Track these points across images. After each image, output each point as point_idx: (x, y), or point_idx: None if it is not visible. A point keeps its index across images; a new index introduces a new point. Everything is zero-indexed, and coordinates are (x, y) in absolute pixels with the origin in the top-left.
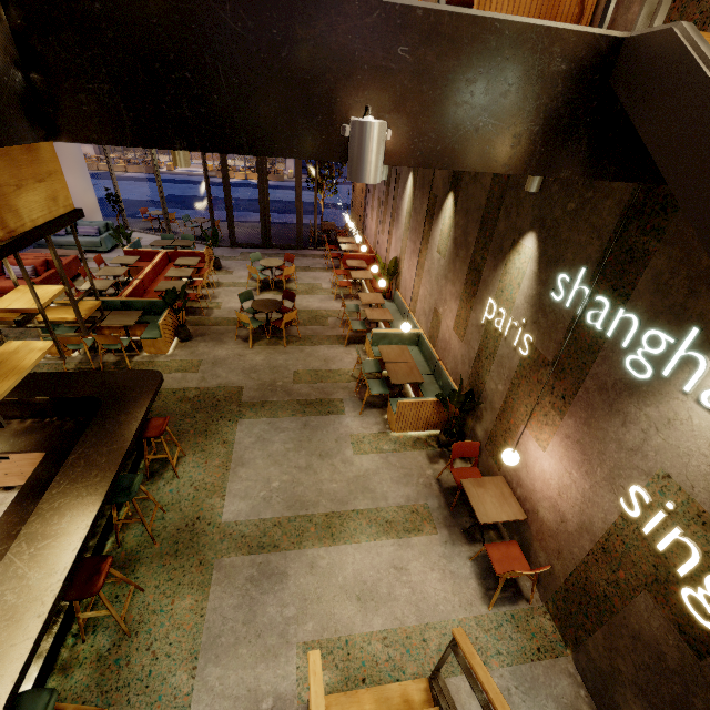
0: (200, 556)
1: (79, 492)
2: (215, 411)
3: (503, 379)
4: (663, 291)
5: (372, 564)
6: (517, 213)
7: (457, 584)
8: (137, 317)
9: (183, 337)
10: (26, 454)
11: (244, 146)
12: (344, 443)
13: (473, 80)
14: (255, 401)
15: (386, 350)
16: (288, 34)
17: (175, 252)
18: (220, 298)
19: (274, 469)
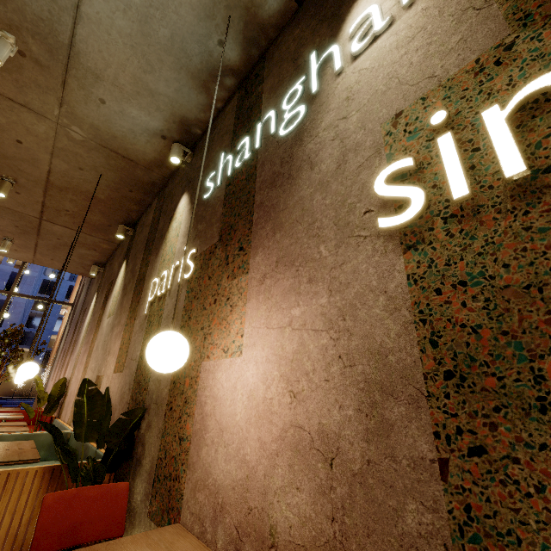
0: None
1: None
2: None
3: None
4: (280, 84)
5: None
6: (172, 202)
7: None
8: None
9: None
10: None
11: None
12: None
13: None
14: None
15: None
16: None
17: None
18: None
19: None
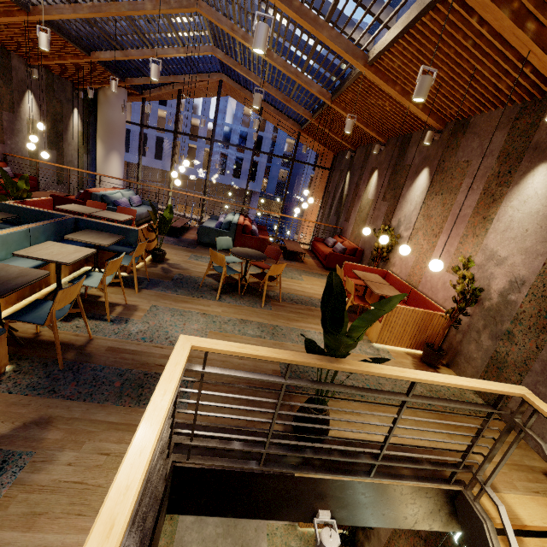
0: None
1: None
2: None
3: None
4: None
5: None
6: None
7: None
8: None
9: None
10: None
11: (261, 516)
12: (261, 533)
13: (383, 500)
14: None
15: None
16: (296, 487)
17: None
18: None
19: None
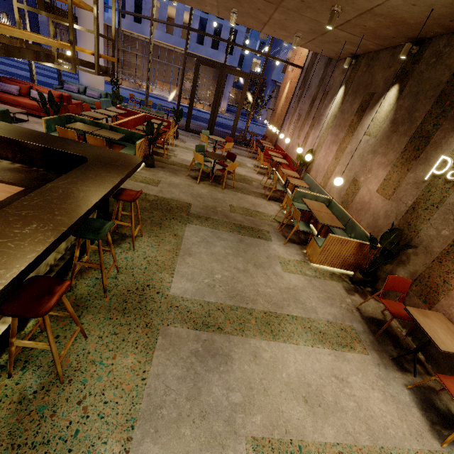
0: (146, 319)
1: (51, 209)
2: (169, 213)
3: (451, 225)
4: None
5: (313, 368)
6: None
7: (401, 409)
8: (120, 136)
9: (149, 163)
10: (6, 185)
11: None
12: (273, 261)
13: None
14: (201, 215)
15: (309, 202)
16: None
17: (151, 116)
18: (176, 152)
19: (216, 265)
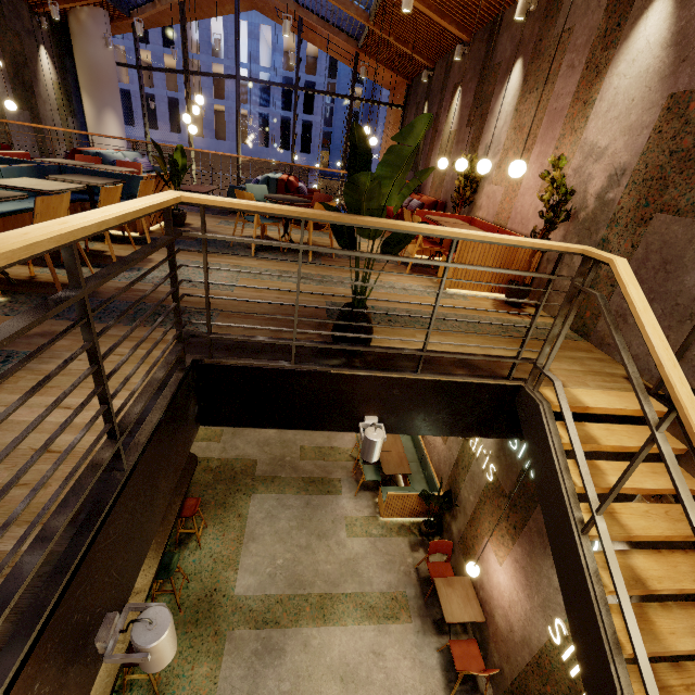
0: (215, 626)
1: None
2: (233, 483)
3: (473, 492)
4: None
5: (355, 647)
6: None
7: (424, 673)
8: None
9: None
10: None
11: (304, 427)
12: (339, 524)
13: (435, 401)
14: (267, 475)
15: None
16: (335, 387)
17: None
18: None
19: (279, 546)
